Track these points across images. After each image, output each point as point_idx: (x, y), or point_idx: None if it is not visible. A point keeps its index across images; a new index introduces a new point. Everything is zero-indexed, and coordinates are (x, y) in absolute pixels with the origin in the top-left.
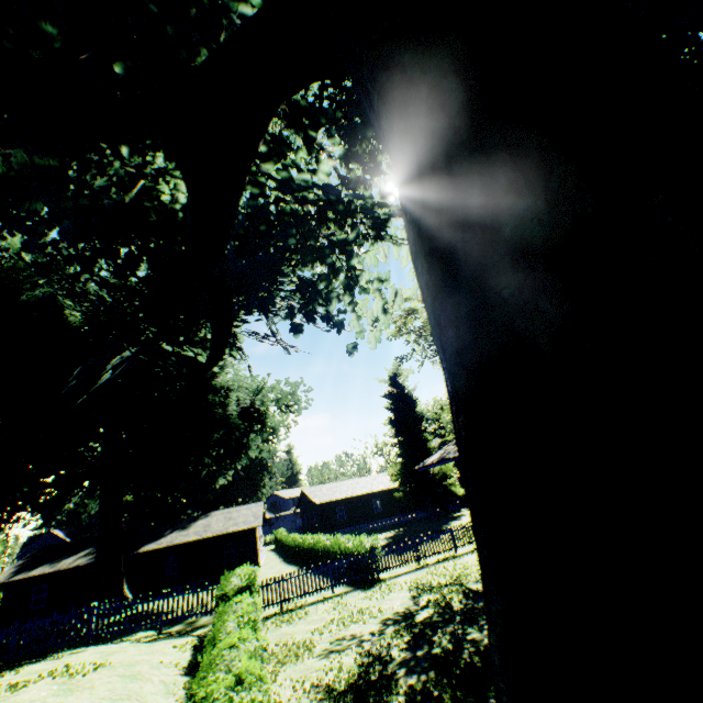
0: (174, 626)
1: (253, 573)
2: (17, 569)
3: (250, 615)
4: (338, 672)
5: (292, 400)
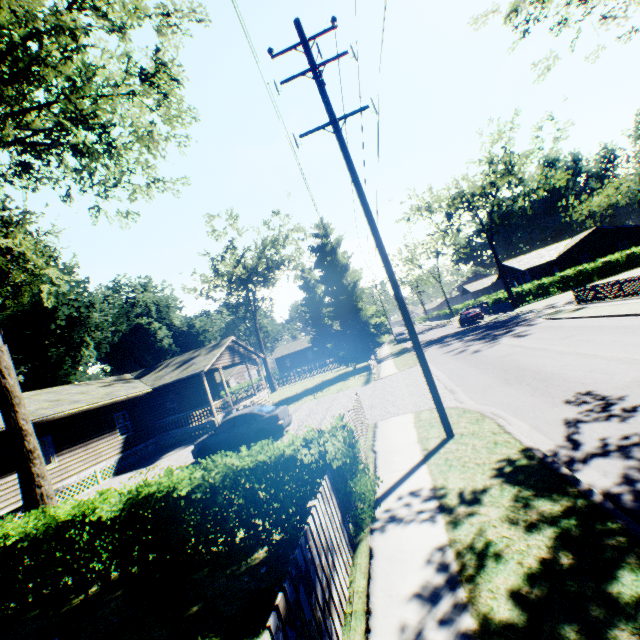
0: None
1: None
2: None
3: None
4: None
5: (208, 326)
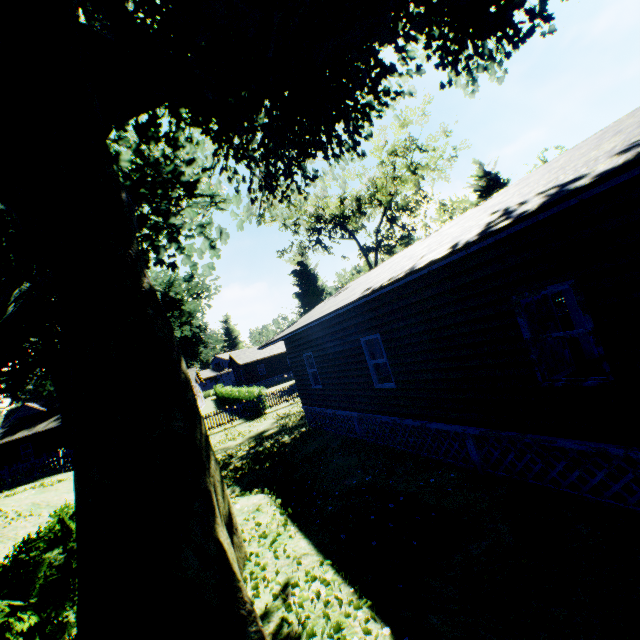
0: None
1: None
2: (1, 436)
3: None
4: None
5: (202, 289)
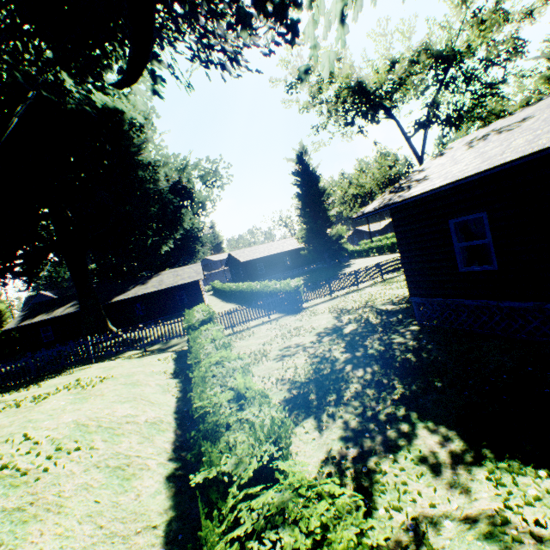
0: (153, 346)
1: (211, 310)
2: (21, 318)
3: (224, 340)
4: (295, 370)
5: (215, 177)
